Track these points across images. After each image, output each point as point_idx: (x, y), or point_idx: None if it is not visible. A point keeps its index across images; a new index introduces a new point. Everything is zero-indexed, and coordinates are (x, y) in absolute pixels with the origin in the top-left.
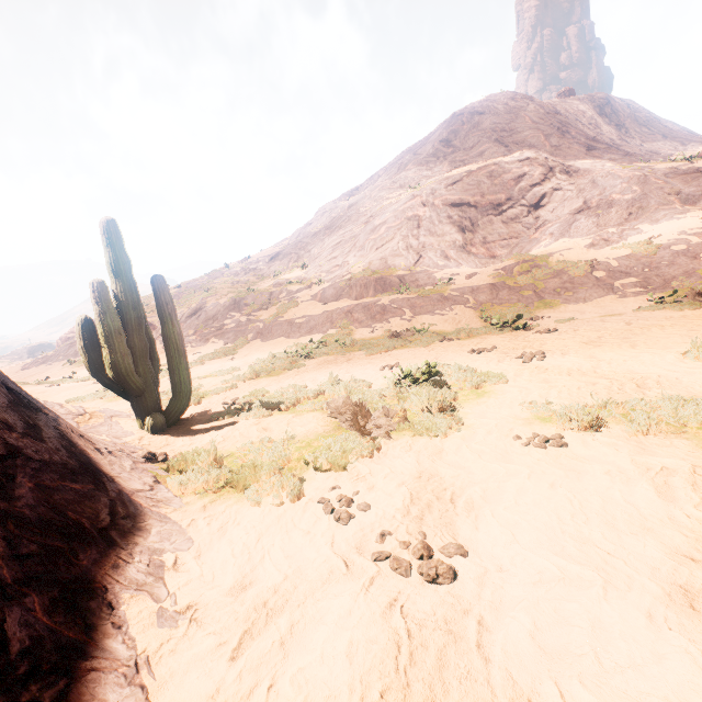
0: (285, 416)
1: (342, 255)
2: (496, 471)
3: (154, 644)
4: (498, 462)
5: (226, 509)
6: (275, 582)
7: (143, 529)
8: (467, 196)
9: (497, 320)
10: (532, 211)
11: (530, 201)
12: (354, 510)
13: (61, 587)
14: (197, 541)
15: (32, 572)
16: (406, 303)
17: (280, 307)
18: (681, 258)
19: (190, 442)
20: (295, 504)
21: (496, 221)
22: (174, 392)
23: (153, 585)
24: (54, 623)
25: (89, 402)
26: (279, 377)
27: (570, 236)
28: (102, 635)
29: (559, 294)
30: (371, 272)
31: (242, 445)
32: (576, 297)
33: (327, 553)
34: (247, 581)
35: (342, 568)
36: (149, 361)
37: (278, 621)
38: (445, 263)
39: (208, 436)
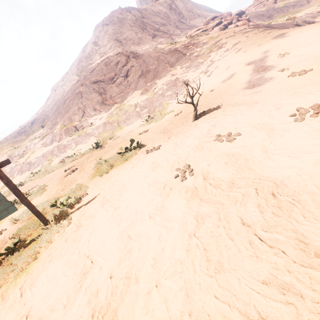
0: None
1: (55, 118)
2: None
3: None
4: None
5: None
6: None
7: None
8: (99, 77)
9: (92, 146)
10: (125, 78)
11: (124, 74)
12: None
13: None
14: None
15: None
16: (73, 141)
17: (28, 155)
18: (160, 97)
19: None
20: None
21: (113, 86)
22: None
23: None
24: None
25: None
26: None
27: (137, 89)
28: None
29: (125, 122)
30: (63, 126)
31: None
32: (130, 122)
33: None
34: None
35: None
36: None
37: None
38: (94, 113)
39: None
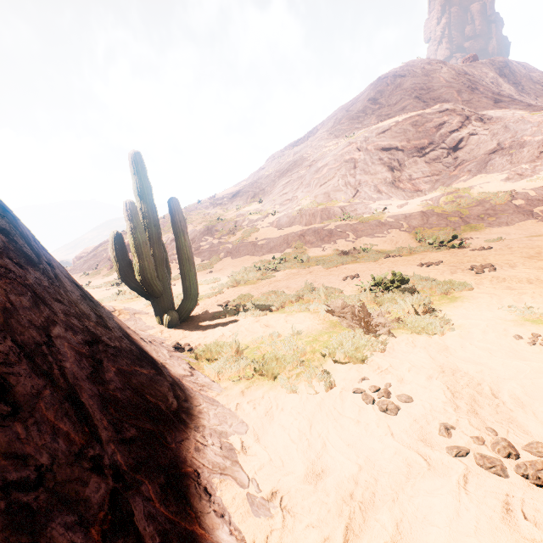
0: (279, 315)
1: (292, 191)
2: (519, 367)
3: (259, 536)
4: (514, 359)
5: (264, 395)
6: (352, 473)
7: (202, 411)
8: (395, 142)
9: (434, 240)
10: (451, 152)
11: (449, 144)
12: (396, 401)
13: (164, 472)
14: (251, 424)
15: (138, 457)
16: (349, 228)
17: (244, 232)
18: None
19: (204, 335)
20: (329, 392)
21: (420, 161)
22: (185, 294)
23: (232, 469)
24: (170, 514)
25: (106, 303)
26: (256, 285)
27: (487, 172)
28: (211, 525)
29: (483, 219)
30: (317, 204)
31: (256, 339)
32: (498, 222)
33: (393, 444)
34: (318, 469)
35: (421, 462)
36: (165, 269)
37: (377, 517)
38: (378, 196)
39: (218, 330)
